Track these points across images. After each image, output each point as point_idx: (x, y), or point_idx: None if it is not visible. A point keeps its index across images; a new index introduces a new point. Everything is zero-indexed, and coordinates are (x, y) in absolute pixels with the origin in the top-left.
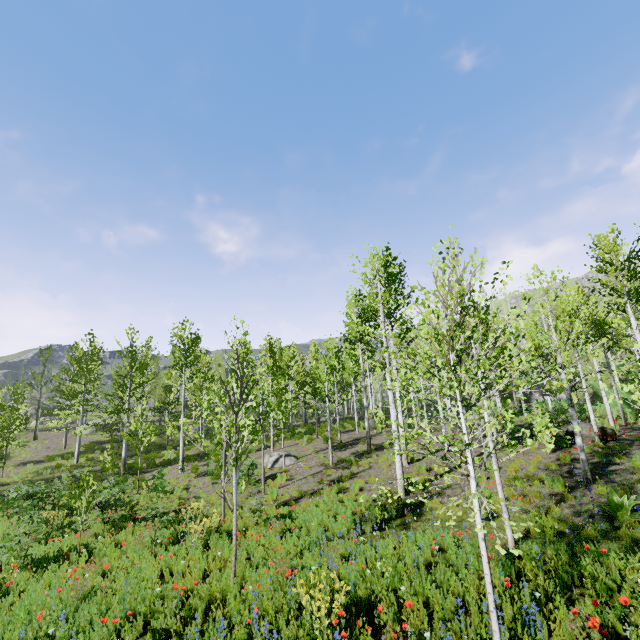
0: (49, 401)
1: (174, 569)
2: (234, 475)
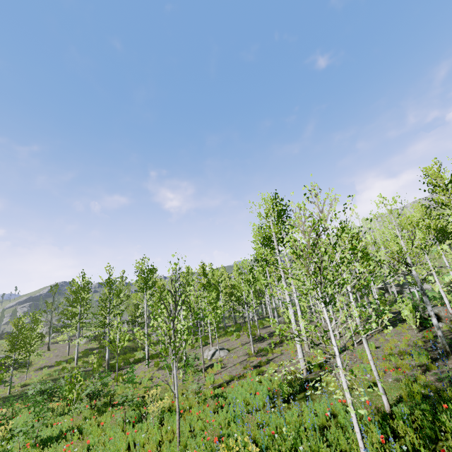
0: (57, 322)
1: (137, 441)
2: (174, 366)
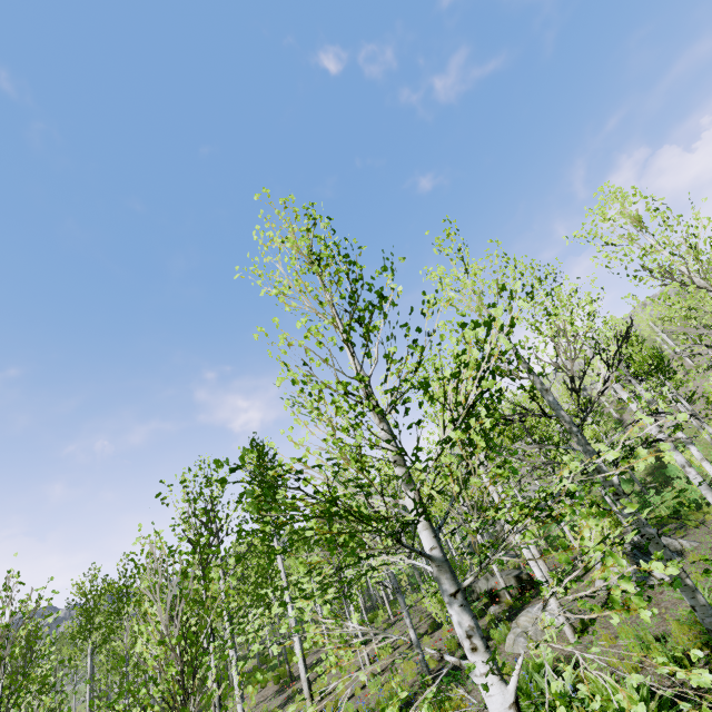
0: None
1: None
2: None
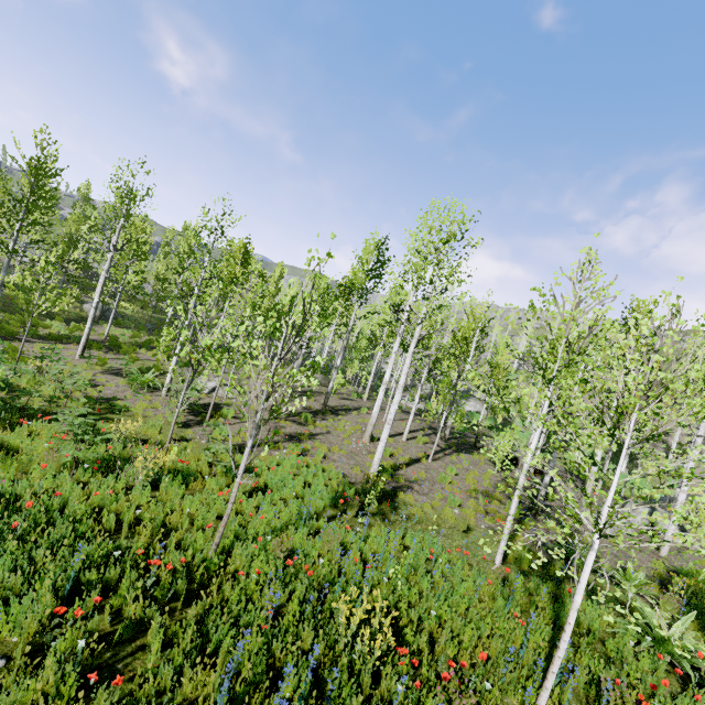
0: None
1: (125, 518)
2: (253, 434)
